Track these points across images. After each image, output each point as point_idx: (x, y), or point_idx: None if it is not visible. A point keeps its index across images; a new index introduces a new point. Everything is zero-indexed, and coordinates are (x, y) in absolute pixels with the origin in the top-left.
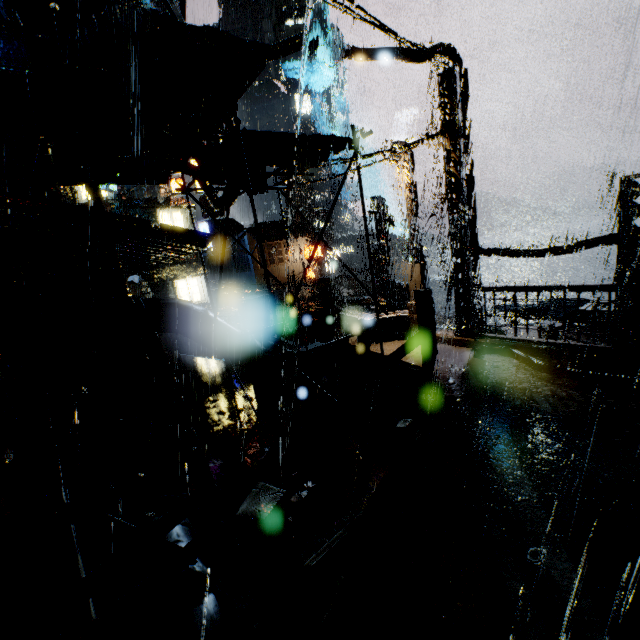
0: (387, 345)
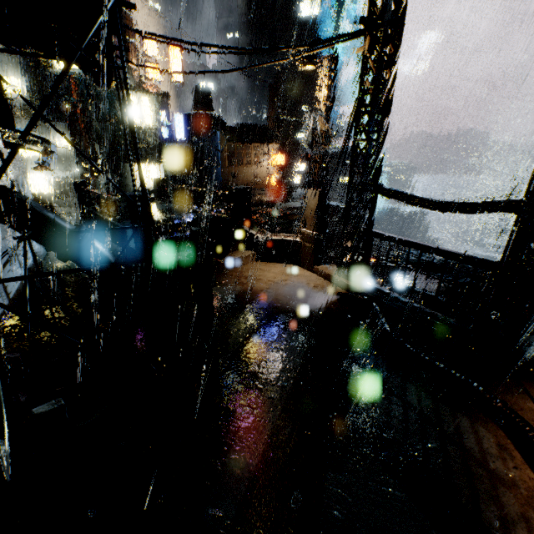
0: (275, 266)
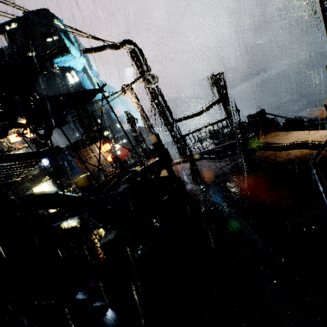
0: None
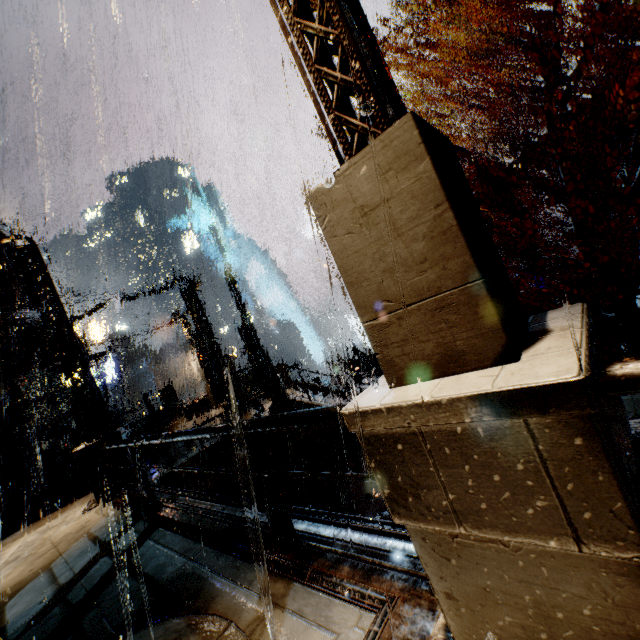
0: (199, 417)
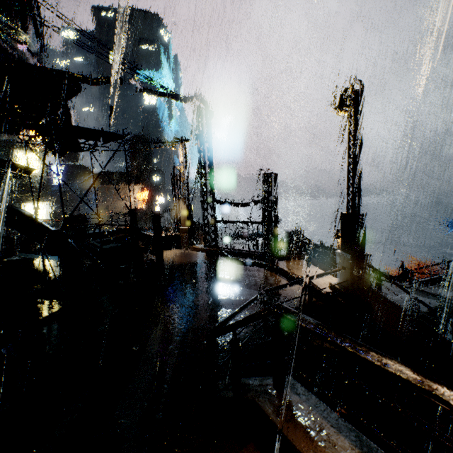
0: (166, 252)
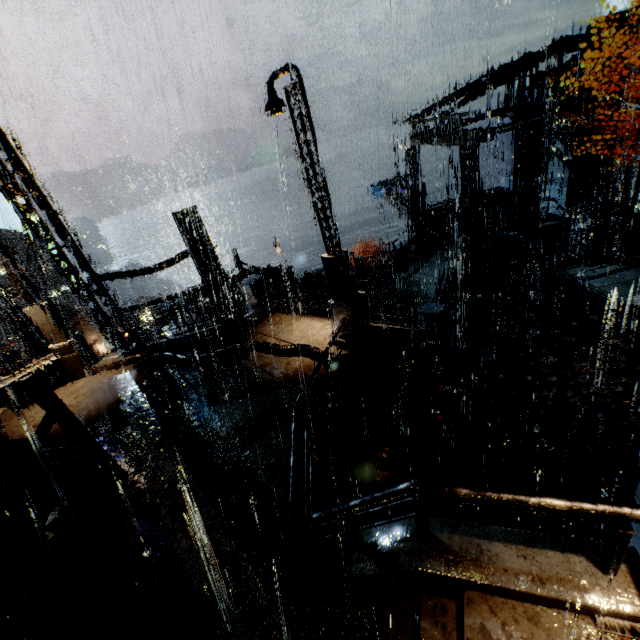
0: None
